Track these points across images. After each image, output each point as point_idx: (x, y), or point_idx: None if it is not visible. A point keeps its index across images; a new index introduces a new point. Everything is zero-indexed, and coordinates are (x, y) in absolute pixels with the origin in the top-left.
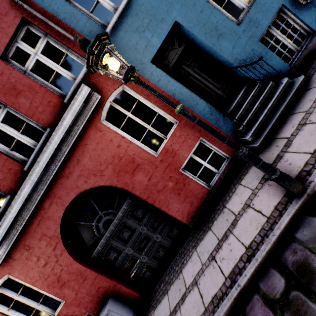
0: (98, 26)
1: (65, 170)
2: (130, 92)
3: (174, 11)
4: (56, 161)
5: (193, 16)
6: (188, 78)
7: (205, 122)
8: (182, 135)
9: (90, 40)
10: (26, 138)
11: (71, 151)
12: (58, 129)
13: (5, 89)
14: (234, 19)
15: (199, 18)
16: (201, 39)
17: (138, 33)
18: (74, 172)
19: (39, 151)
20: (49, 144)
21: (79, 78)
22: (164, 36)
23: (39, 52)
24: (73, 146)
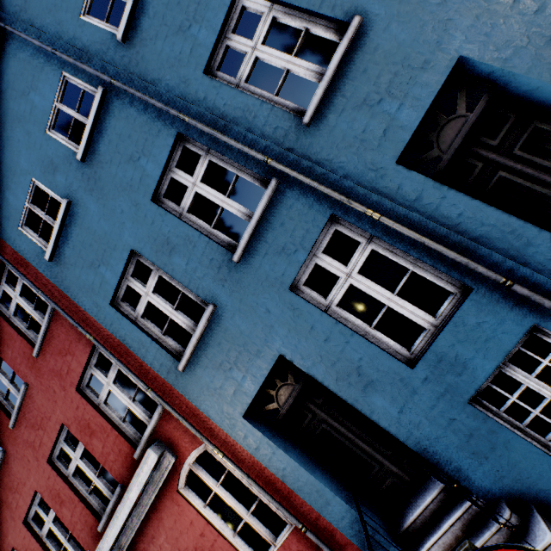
0: (171, 358)
1: (140, 544)
2: (216, 456)
3: (277, 338)
4: (128, 532)
5: (312, 346)
6: (321, 427)
7: (346, 541)
8: (302, 550)
9: (161, 376)
10: (102, 483)
11: (145, 521)
12: (124, 501)
13: (81, 425)
14: (403, 348)
15: (322, 351)
16: (329, 388)
17: (223, 370)
18: (149, 550)
19: (112, 510)
20: (116, 518)
21: (149, 429)
22: (262, 378)
23: (112, 381)
24: (147, 514)
